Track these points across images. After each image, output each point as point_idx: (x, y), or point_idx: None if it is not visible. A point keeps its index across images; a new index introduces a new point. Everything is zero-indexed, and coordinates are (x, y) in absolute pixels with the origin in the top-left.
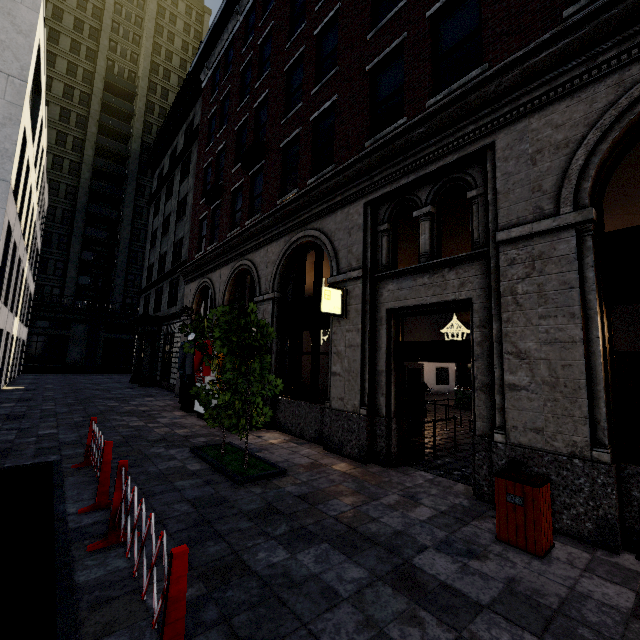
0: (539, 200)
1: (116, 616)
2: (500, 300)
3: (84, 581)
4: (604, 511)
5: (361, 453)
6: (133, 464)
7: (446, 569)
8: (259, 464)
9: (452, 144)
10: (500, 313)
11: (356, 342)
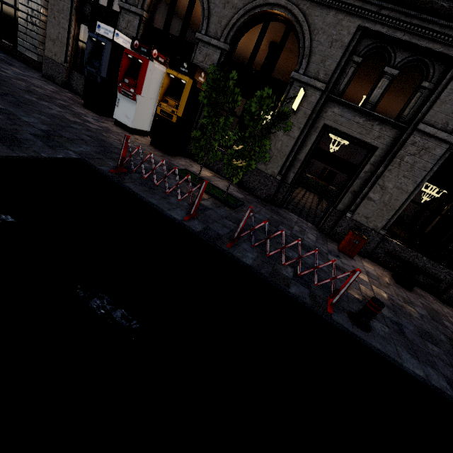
0: (451, 119)
1: (282, 279)
2: (392, 158)
3: (251, 264)
4: (370, 247)
5: (267, 198)
6: (150, 178)
7: (338, 262)
8: (227, 195)
9: (448, 37)
10: (388, 164)
11: (294, 135)
